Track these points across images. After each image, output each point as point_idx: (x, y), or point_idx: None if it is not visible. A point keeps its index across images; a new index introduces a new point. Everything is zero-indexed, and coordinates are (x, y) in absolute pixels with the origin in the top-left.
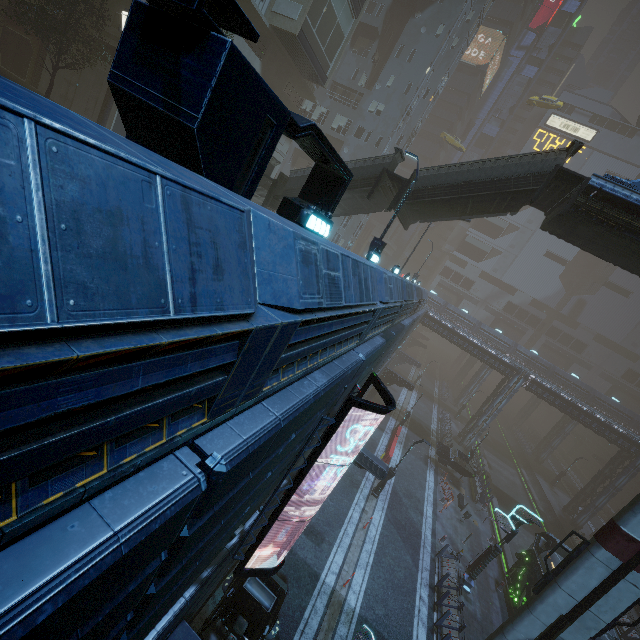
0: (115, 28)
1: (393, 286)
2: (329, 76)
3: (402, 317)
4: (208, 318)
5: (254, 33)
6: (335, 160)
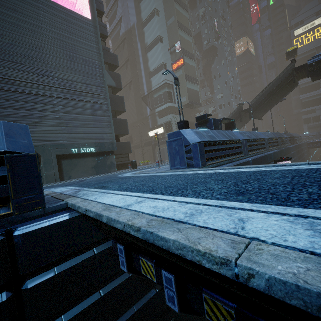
0: (147, 137)
1: (267, 134)
2: (201, 103)
3: (285, 145)
4: (236, 140)
5: (211, 115)
6: (229, 120)
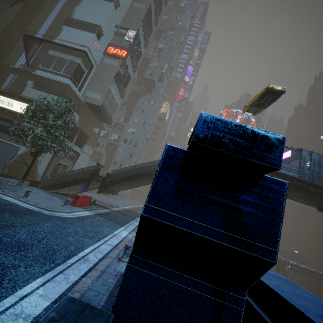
0: None
1: None
2: (113, 120)
3: None
4: None
5: None
6: None
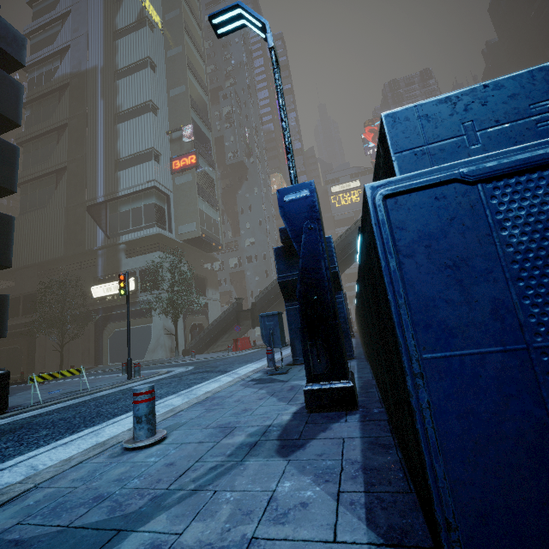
0: (85, 300)
1: None
2: (222, 243)
3: None
4: None
5: None
6: None
